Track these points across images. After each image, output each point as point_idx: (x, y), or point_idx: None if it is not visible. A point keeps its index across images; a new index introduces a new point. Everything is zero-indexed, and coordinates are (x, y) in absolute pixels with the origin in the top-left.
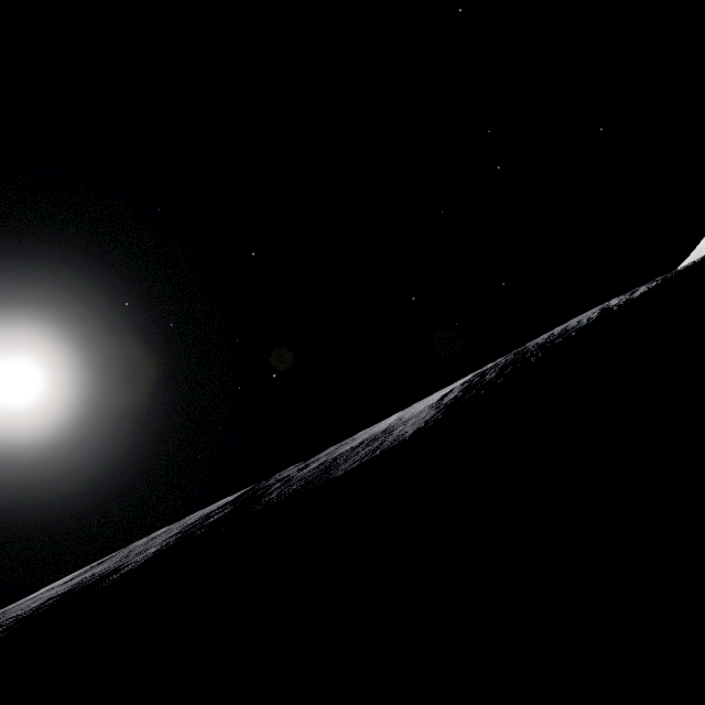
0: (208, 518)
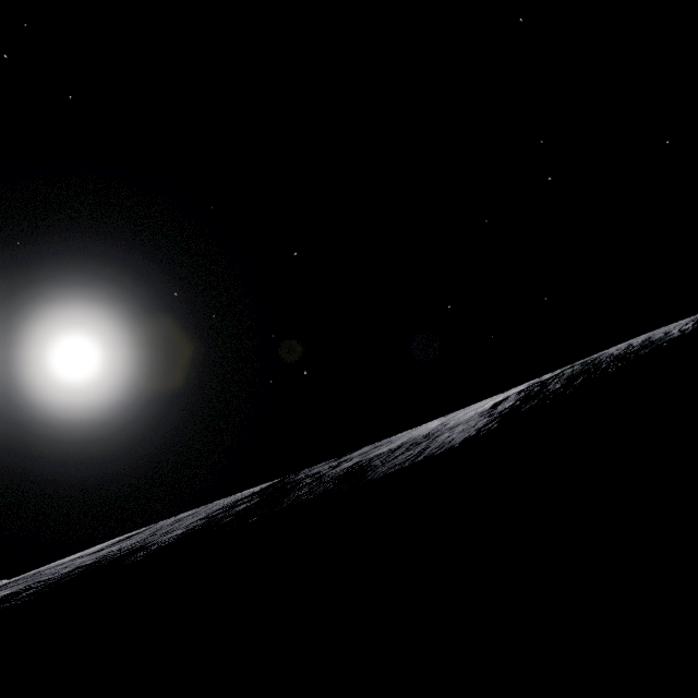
0: (235, 506)
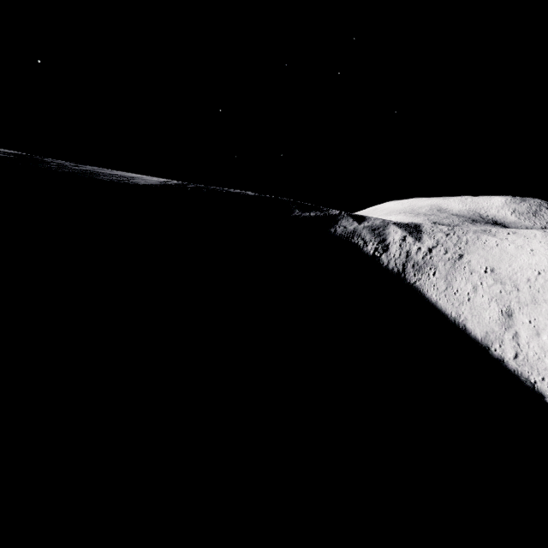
0: None
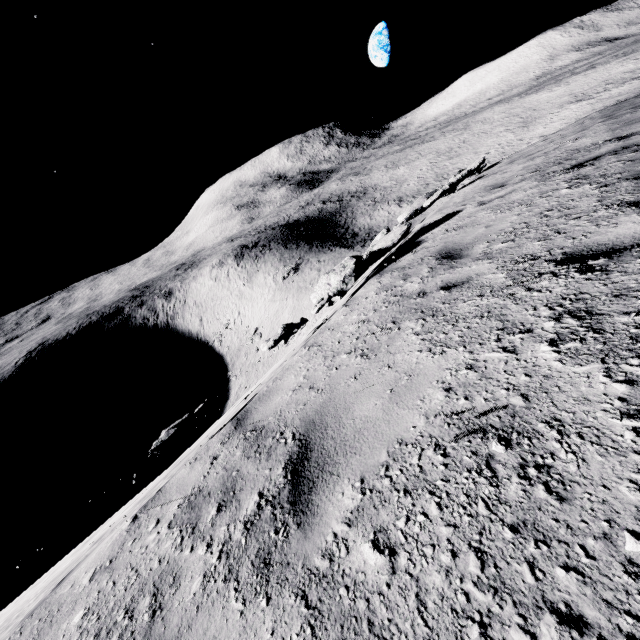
0: None
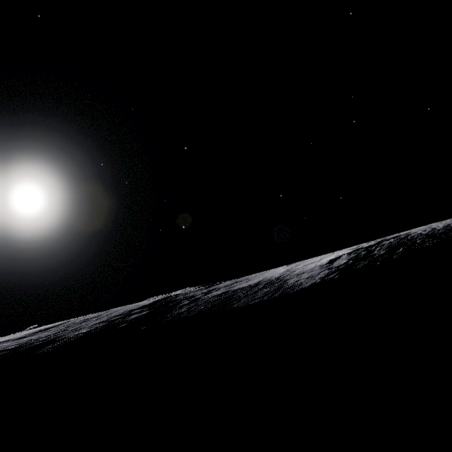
0: (129, 315)
